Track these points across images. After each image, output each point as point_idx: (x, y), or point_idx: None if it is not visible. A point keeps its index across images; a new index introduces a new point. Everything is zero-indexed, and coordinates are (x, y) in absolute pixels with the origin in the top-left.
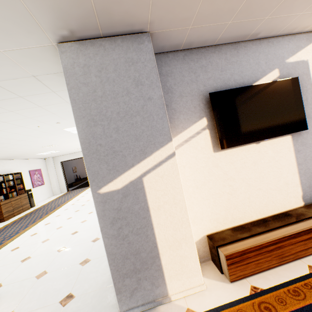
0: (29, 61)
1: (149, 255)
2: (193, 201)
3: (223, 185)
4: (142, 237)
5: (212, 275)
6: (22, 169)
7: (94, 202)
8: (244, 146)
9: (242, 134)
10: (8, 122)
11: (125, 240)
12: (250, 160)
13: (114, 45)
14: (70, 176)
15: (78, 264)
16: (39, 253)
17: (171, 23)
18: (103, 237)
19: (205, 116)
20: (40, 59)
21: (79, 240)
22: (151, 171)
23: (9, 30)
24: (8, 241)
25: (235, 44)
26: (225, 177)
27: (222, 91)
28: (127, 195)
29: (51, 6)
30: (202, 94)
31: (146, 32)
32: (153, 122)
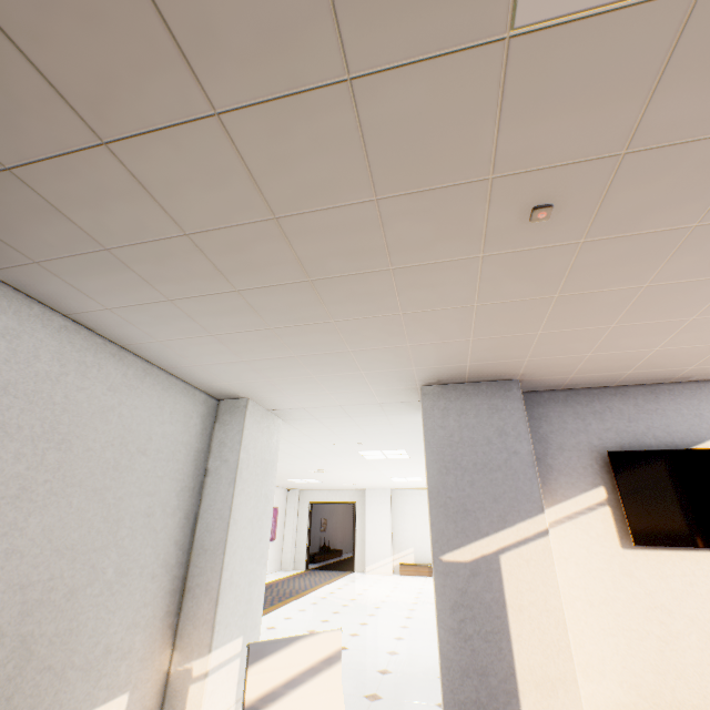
0: (386, 395)
1: (501, 685)
2: (583, 629)
3: (645, 617)
4: (492, 648)
5: None
6: None
7: (434, 569)
8: (686, 552)
9: (676, 528)
10: (310, 435)
11: (467, 643)
12: (705, 581)
13: (478, 390)
14: (314, 537)
15: (362, 696)
16: None
17: (546, 374)
18: (438, 626)
19: (603, 484)
20: (397, 394)
21: (353, 661)
22: (512, 548)
23: (390, 381)
24: None
25: (650, 386)
26: (649, 602)
27: (630, 452)
28: (476, 573)
29: (433, 371)
30: (596, 451)
31: (515, 379)
32: (518, 482)
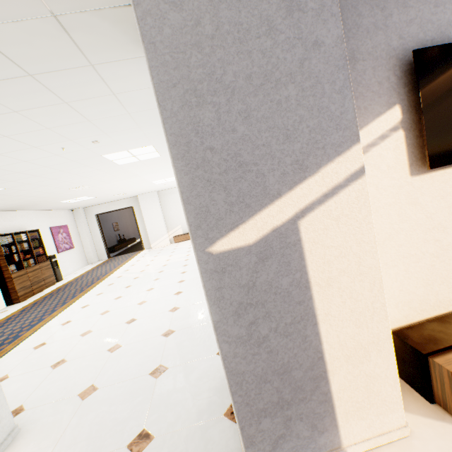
0: None
1: (307, 375)
2: None
3: (423, 240)
4: (294, 341)
5: (411, 406)
6: (40, 225)
7: (201, 271)
8: None
9: None
10: (11, 136)
11: (262, 347)
12: None
13: None
14: (111, 236)
15: (147, 376)
16: (78, 354)
17: None
18: (218, 342)
19: (399, 102)
20: None
21: (140, 332)
22: (315, 207)
23: None
24: (27, 333)
25: None
26: (428, 225)
27: (440, 47)
28: (266, 257)
29: None
30: (395, 56)
31: None
32: (323, 99)
